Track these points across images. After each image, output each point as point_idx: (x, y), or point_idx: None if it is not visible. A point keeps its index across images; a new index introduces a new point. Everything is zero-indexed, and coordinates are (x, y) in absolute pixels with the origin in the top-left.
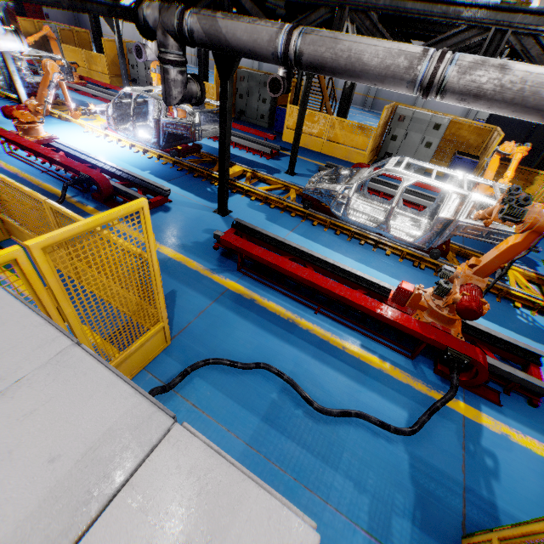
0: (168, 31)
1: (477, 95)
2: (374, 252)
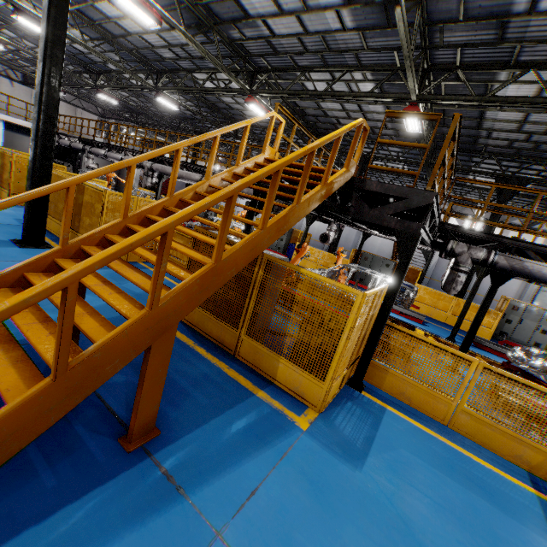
0: (472, 258)
1: None
2: None
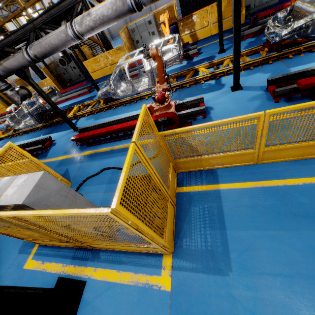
0: None
1: (92, 29)
2: (141, 102)
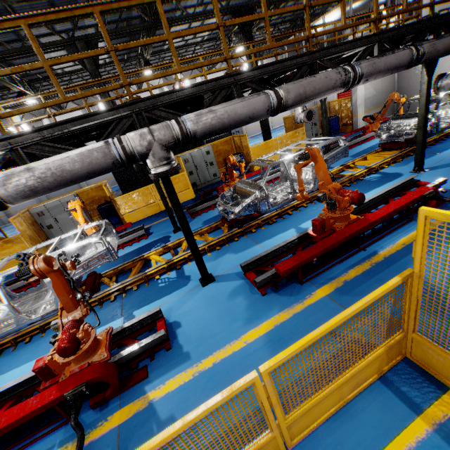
0: None
1: None
2: (42, 337)
